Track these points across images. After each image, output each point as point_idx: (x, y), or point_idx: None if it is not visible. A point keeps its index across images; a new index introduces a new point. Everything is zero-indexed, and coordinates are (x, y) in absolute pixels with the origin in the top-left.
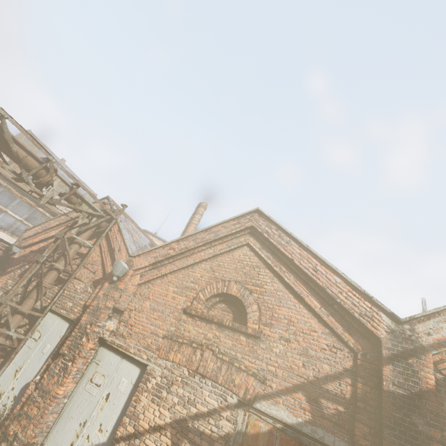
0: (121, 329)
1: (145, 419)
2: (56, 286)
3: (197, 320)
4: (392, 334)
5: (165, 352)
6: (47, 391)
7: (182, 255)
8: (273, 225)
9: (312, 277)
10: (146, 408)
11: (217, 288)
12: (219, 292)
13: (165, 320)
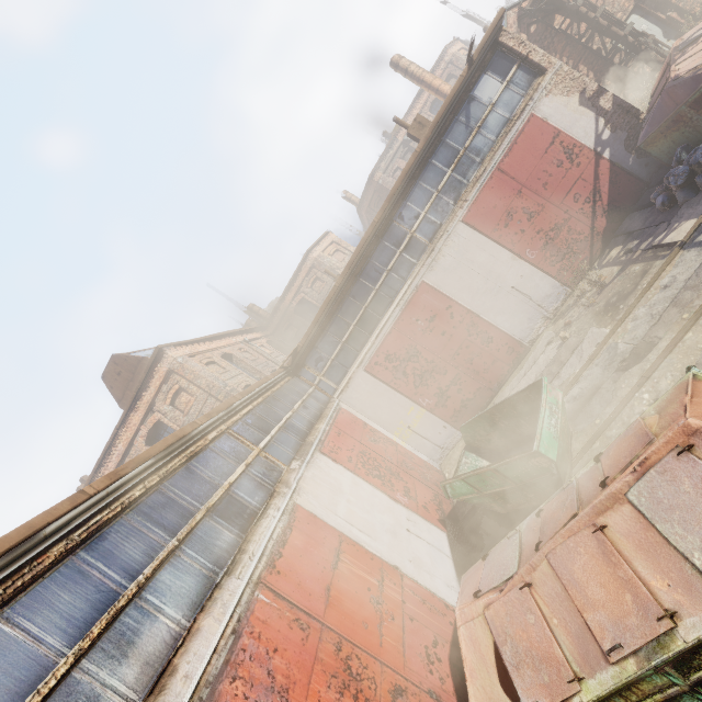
0: None
1: None
2: (595, 39)
3: None
4: None
5: None
6: None
7: None
8: None
9: None
10: None
11: None
12: None
13: None
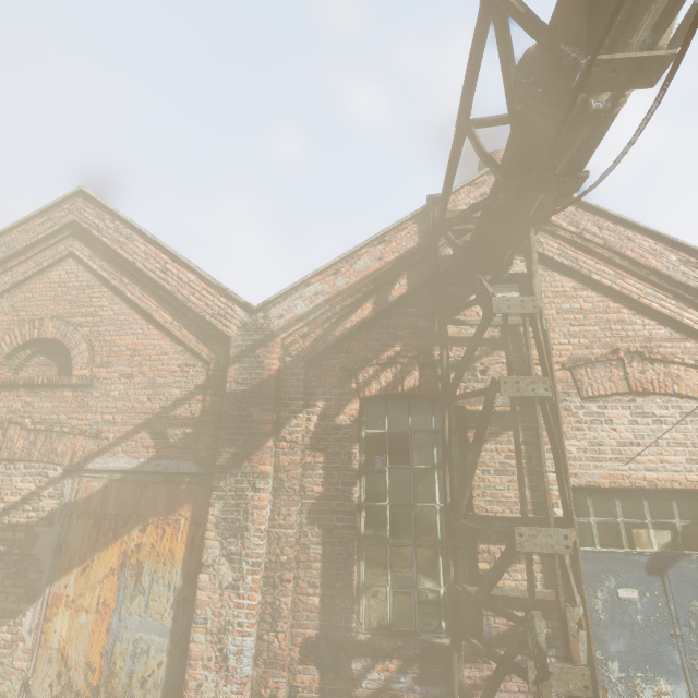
0: None
1: None
2: None
3: None
4: (244, 329)
5: None
6: None
7: None
8: (107, 214)
9: (159, 281)
10: None
11: (22, 336)
12: (26, 340)
13: None
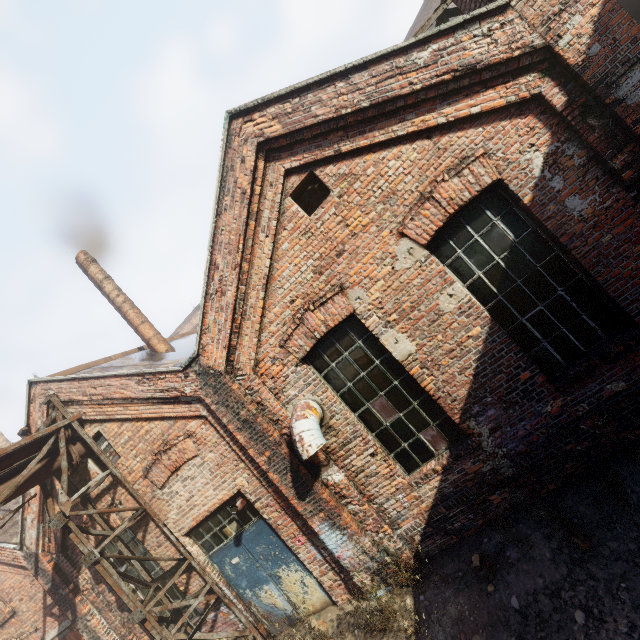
0: None
1: None
2: None
3: None
4: (26, 559)
5: None
6: None
7: None
8: None
9: None
10: None
11: None
12: None
13: None
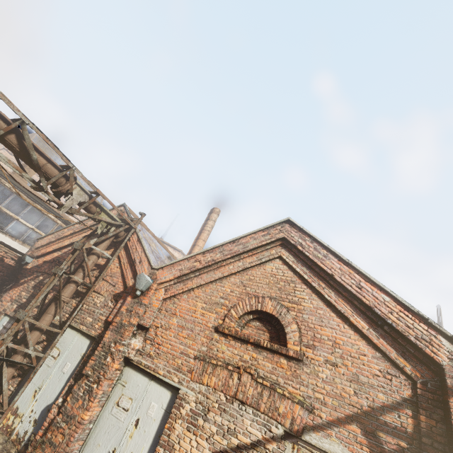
0: (148, 348)
1: (181, 449)
2: (74, 300)
3: (231, 340)
4: None
5: (198, 374)
6: (72, 416)
7: (209, 268)
8: (307, 237)
9: (357, 294)
10: (181, 437)
11: (250, 305)
12: (252, 309)
13: (195, 339)
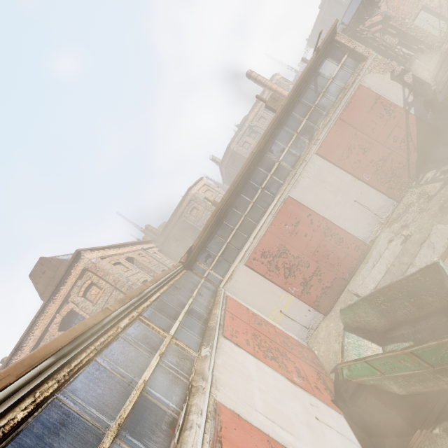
0: (408, 17)
1: (437, 4)
2: None
3: None
4: None
5: None
6: (426, 36)
7: None
8: None
9: None
10: (434, 4)
11: None
12: None
13: None
